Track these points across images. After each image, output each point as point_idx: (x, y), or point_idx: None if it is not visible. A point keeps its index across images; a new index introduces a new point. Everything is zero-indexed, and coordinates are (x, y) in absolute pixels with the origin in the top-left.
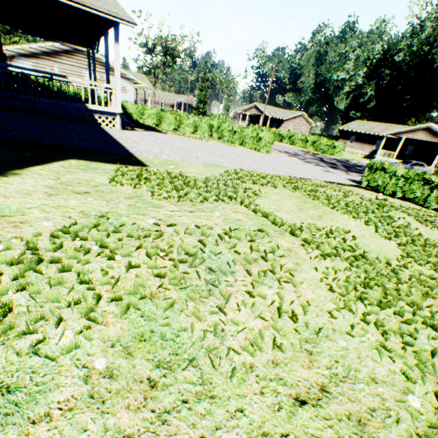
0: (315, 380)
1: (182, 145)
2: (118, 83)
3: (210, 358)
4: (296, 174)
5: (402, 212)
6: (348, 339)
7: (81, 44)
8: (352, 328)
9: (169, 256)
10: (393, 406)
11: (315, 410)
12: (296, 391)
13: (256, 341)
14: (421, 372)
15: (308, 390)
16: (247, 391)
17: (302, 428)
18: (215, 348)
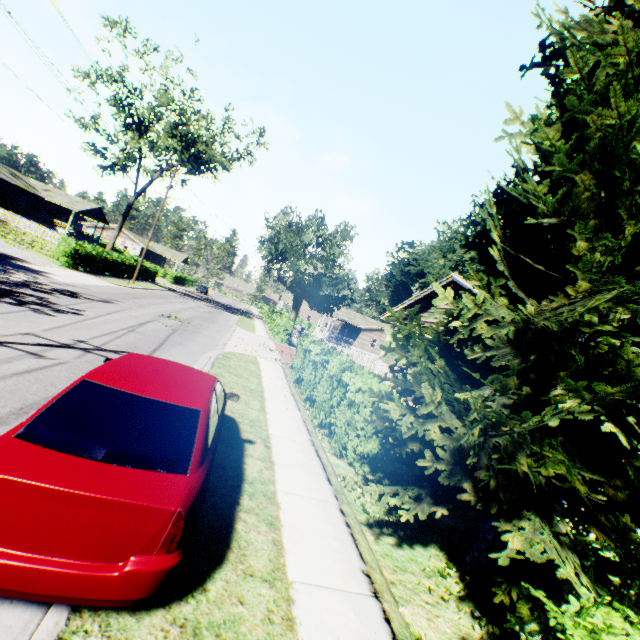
0: None
1: None
2: (70, 224)
3: None
4: None
5: None
6: None
7: (100, 222)
8: None
9: None
10: None
11: None
12: None
13: None
14: None
15: None
16: None
17: None
18: None
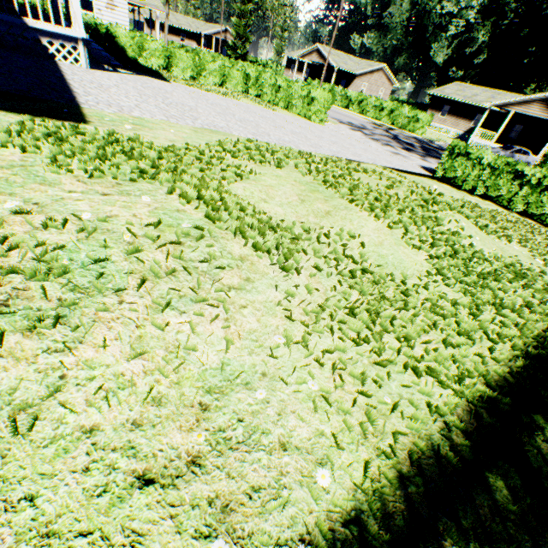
0: (190, 449)
1: (184, 100)
2: None
3: (14, 421)
4: (346, 155)
5: (460, 213)
6: (278, 387)
7: None
8: (293, 373)
9: (2, 262)
10: (291, 483)
11: (163, 494)
12: (148, 465)
13: (117, 394)
14: (363, 434)
15: (168, 463)
16: (62, 468)
17: (124, 521)
18: (32, 405)
